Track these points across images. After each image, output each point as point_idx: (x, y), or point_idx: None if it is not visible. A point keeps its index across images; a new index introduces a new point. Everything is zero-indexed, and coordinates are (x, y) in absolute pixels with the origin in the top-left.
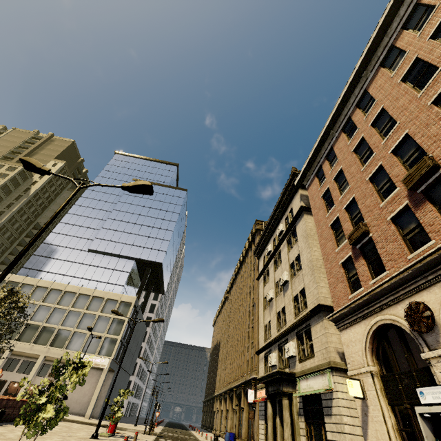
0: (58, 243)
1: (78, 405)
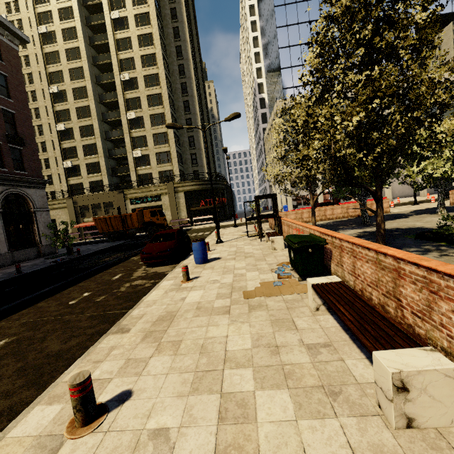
0: (297, 41)
1: (412, 190)
